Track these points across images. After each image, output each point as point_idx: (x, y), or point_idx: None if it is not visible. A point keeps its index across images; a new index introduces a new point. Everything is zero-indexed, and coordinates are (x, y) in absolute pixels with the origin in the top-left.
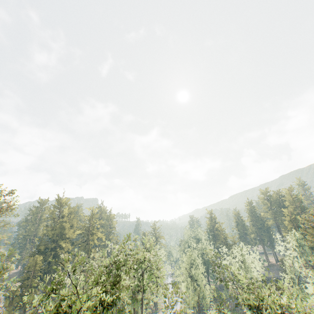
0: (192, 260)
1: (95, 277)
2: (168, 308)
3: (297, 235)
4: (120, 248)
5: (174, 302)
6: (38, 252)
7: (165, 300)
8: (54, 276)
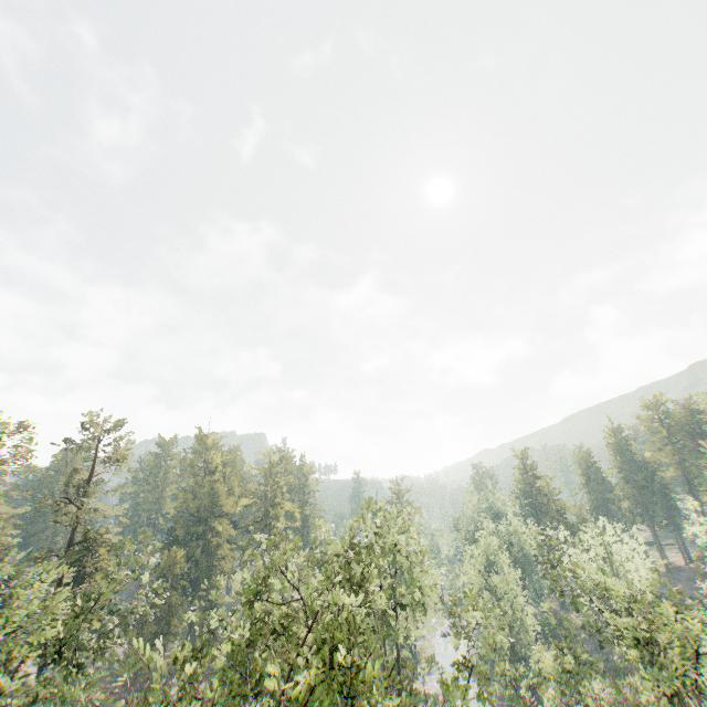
0: (492, 555)
1: (325, 575)
2: (460, 639)
3: None
4: (356, 525)
5: (472, 628)
6: (172, 543)
7: (454, 623)
8: (207, 589)
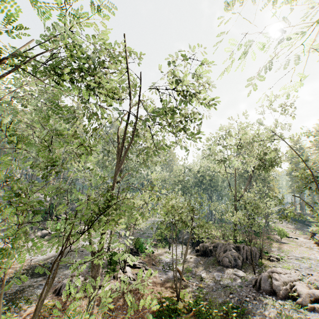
0: None
1: None
2: None
3: None
4: None
5: None
6: None
7: None
8: None
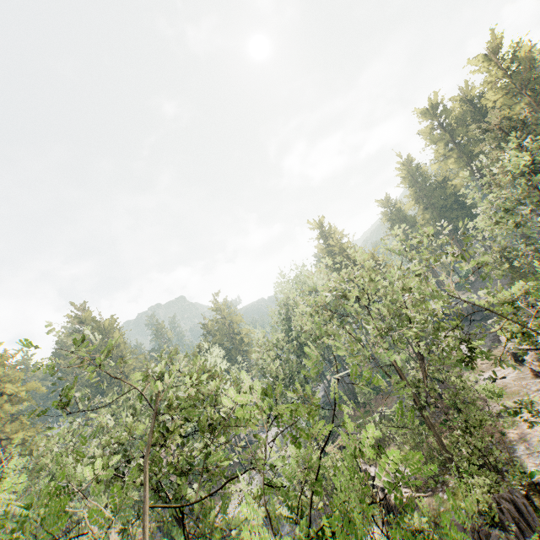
0: None
1: None
2: None
3: (534, 151)
4: None
5: None
6: None
7: None
8: None
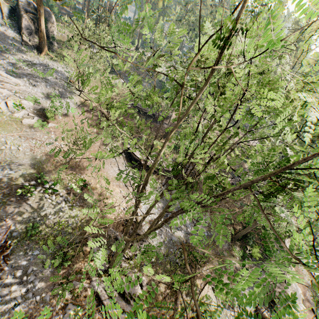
0: None
1: None
2: None
3: None
4: None
5: None
6: None
7: None
8: None
